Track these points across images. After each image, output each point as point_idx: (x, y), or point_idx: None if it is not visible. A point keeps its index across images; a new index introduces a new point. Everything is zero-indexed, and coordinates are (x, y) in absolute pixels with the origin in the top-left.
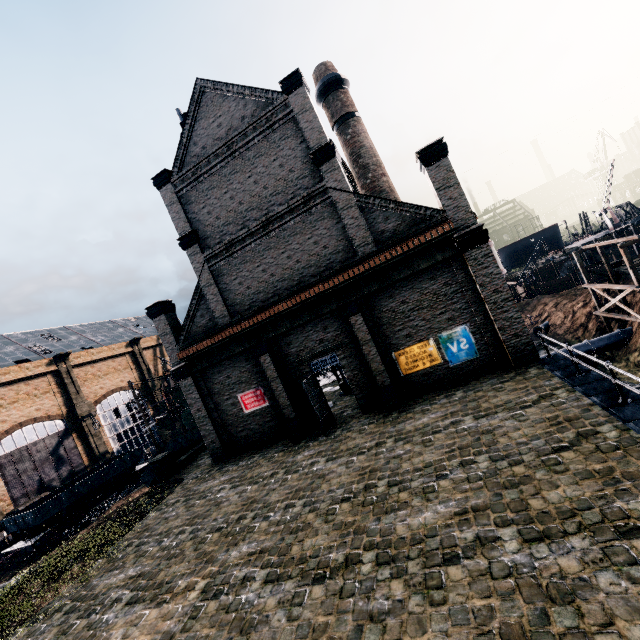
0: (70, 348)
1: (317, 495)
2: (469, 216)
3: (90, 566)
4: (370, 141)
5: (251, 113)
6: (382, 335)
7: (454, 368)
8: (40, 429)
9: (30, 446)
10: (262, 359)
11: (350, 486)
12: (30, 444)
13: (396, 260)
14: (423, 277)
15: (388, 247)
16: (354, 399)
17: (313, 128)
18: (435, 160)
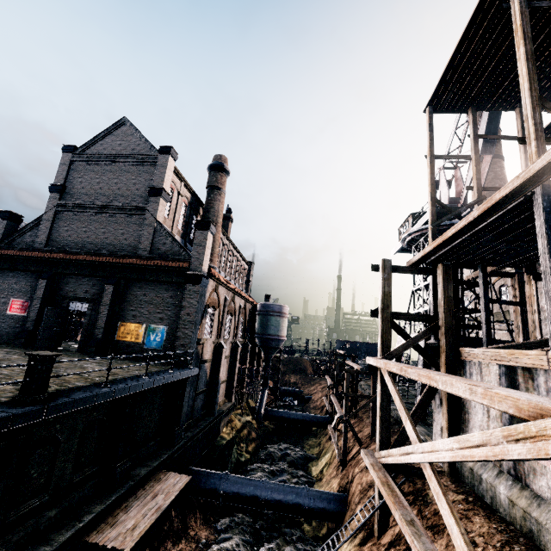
0: None
1: None
2: (200, 266)
3: None
4: (220, 208)
5: (139, 150)
6: (121, 307)
7: (145, 350)
8: None
9: None
10: (41, 281)
11: None
12: None
13: (153, 267)
14: (163, 286)
15: (155, 258)
16: None
17: (160, 176)
18: (202, 229)
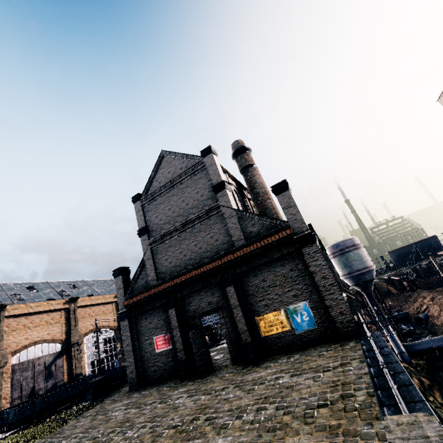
0: (81, 294)
1: (163, 421)
2: (303, 225)
3: None
4: (261, 179)
5: (185, 166)
6: (249, 303)
7: (299, 335)
8: (45, 348)
9: (35, 359)
10: (170, 312)
11: (185, 417)
12: (36, 358)
13: (257, 251)
14: (276, 264)
15: (253, 242)
16: None
17: (215, 173)
18: (281, 191)
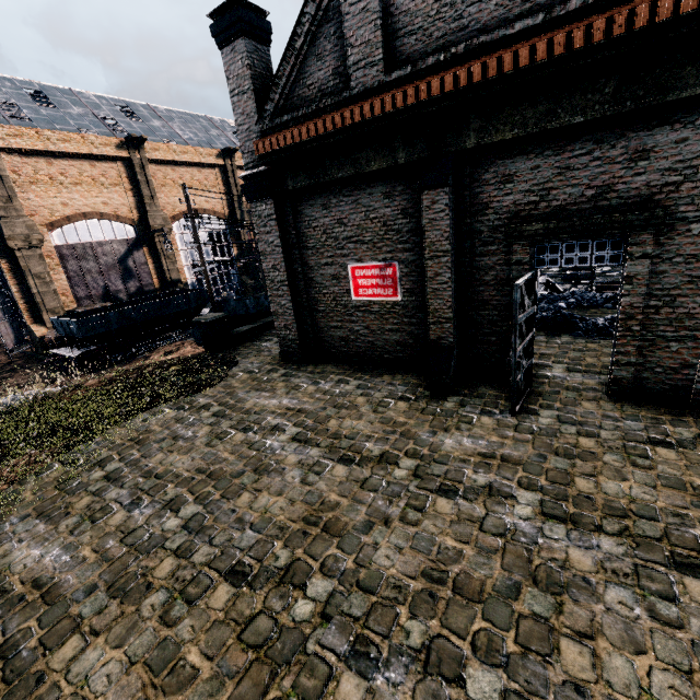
0: (149, 135)
1: None
2: None
3: (39, 469)
4: None
5: None
6: None
7: None
8: (107, 229)
9: (95, 245)
10: (427, 198)
11: None
12: (95, 243)
13: None
14: None
15: None
16: (560, 346)
17: None
18: None
